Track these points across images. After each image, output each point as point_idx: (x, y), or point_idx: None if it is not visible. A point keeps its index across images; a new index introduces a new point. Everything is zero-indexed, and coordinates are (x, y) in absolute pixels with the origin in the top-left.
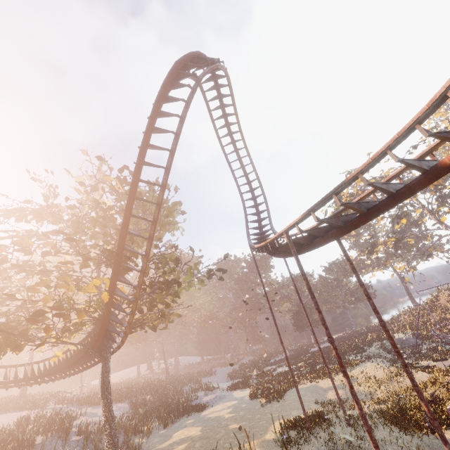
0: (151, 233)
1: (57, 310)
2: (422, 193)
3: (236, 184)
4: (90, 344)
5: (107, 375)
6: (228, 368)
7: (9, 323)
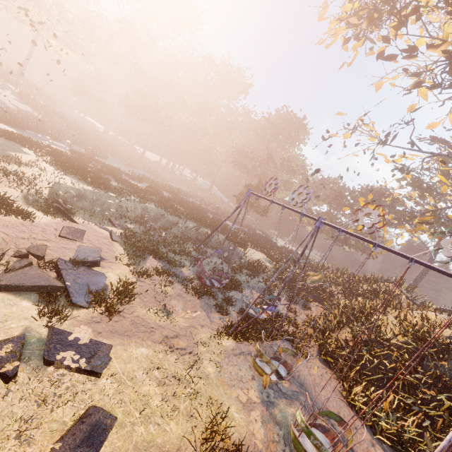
0: None
1: None
2: None
3: None
4: None
5: None
6: None
7: None
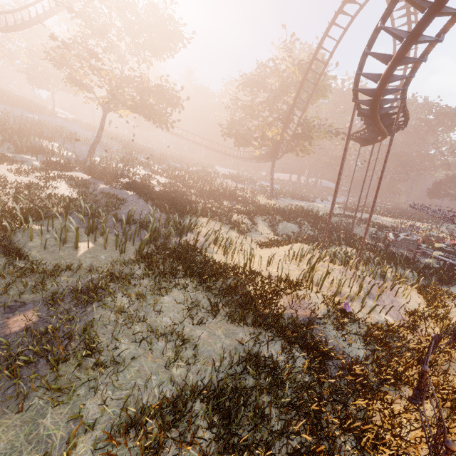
0: (301, 115)
1: (262, 138)
2: None
3: None
4: (269, 153)
5: (273, 167)
6: None
7: (246, 137)
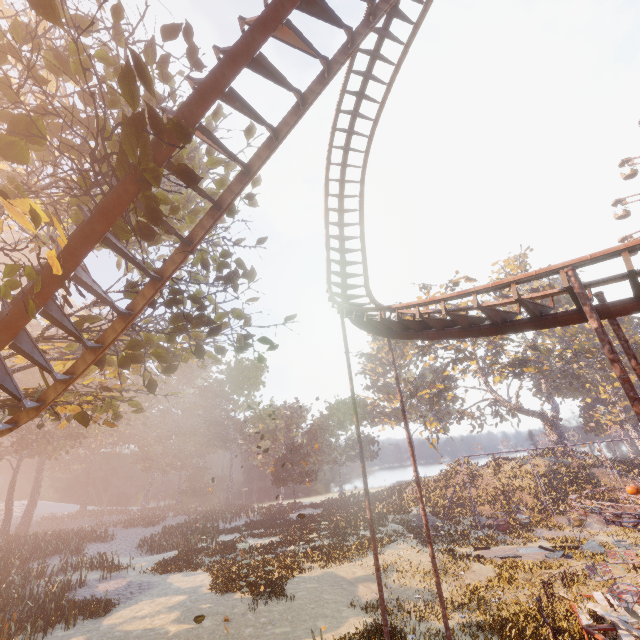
0: (254, 162)
1: None
2: (482, 343)
3: (326, 217)
4: None
5: None
6: (138, 531)
7: None
